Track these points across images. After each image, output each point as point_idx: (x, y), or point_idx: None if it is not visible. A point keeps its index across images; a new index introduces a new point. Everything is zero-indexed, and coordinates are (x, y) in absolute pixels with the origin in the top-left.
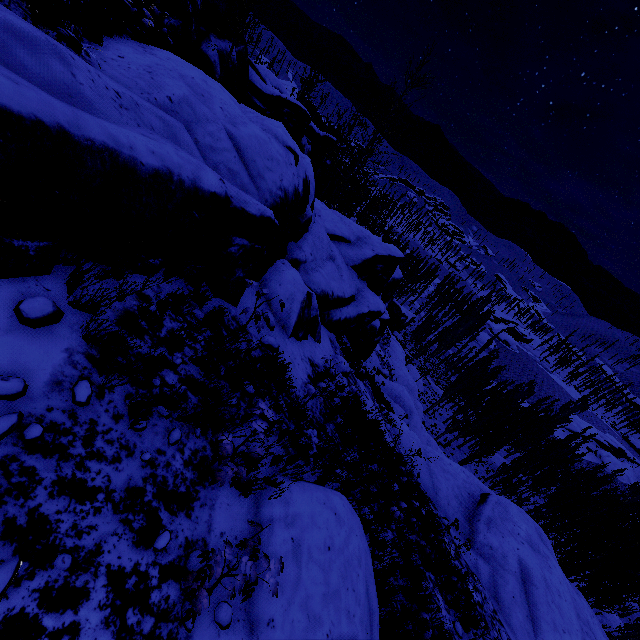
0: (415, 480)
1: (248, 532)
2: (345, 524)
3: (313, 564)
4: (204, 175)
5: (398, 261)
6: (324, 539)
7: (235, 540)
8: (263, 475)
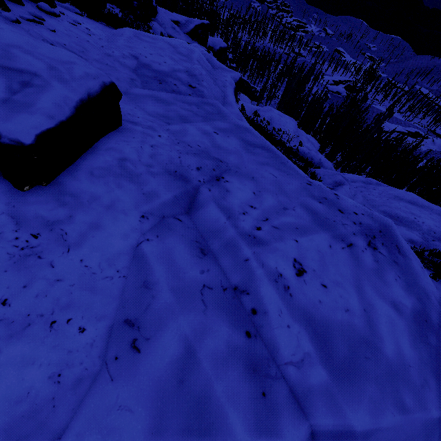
0: None
1: None
2: None
3: None
4: None
5: (207, 26)
6: None
7: None
8: None
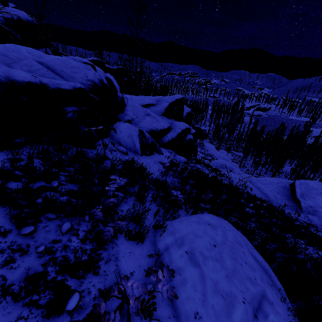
0: (252, 195)
1: (154, 263)
2: (218, 227)
3: (208, 260)
4: (15, 73)
5: (182, 100)
6: (208, 242)
7: (145, 272)
8: (151, 225)
